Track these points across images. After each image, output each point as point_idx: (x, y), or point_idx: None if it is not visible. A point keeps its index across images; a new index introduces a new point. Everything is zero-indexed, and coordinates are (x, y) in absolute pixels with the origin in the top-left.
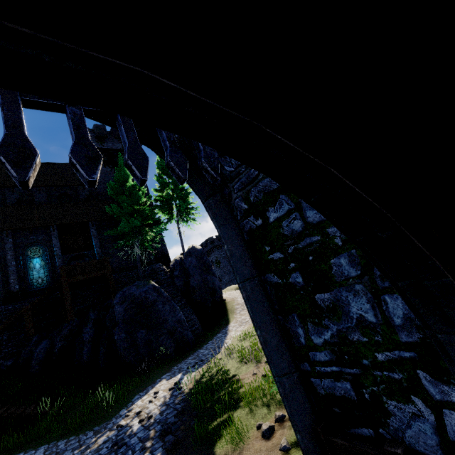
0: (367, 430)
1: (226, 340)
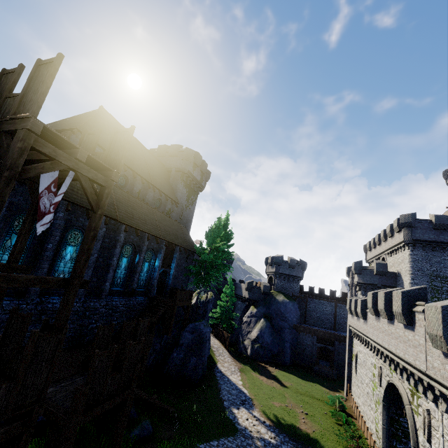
0: None
1: (238, 386)
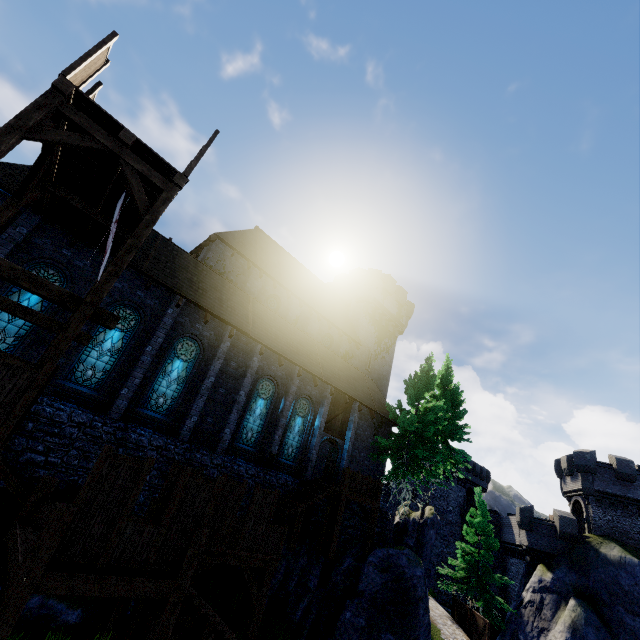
0: None
1: None
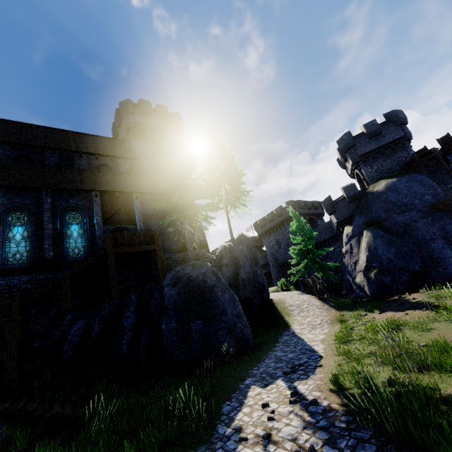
0: None
1: (310, 343)
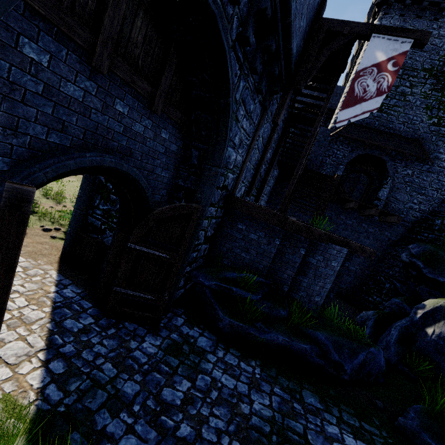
0: (96, 236)
1: None
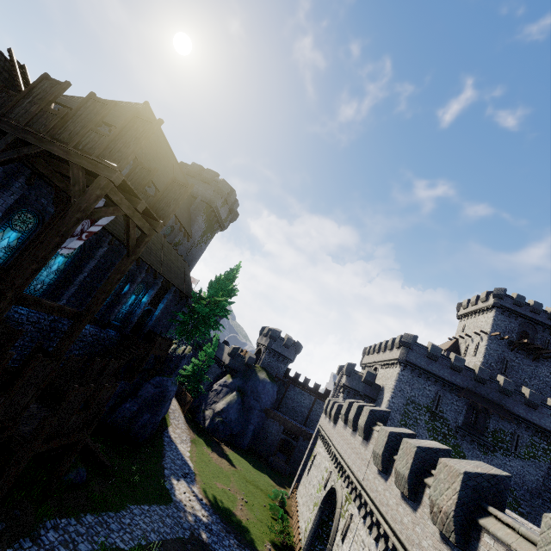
0: None
1: (185, 457)
